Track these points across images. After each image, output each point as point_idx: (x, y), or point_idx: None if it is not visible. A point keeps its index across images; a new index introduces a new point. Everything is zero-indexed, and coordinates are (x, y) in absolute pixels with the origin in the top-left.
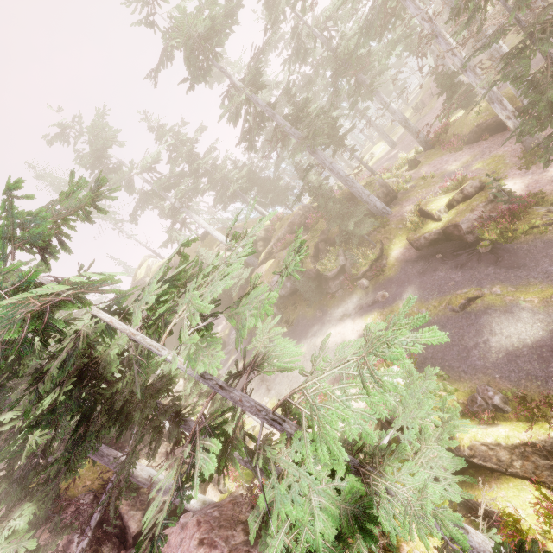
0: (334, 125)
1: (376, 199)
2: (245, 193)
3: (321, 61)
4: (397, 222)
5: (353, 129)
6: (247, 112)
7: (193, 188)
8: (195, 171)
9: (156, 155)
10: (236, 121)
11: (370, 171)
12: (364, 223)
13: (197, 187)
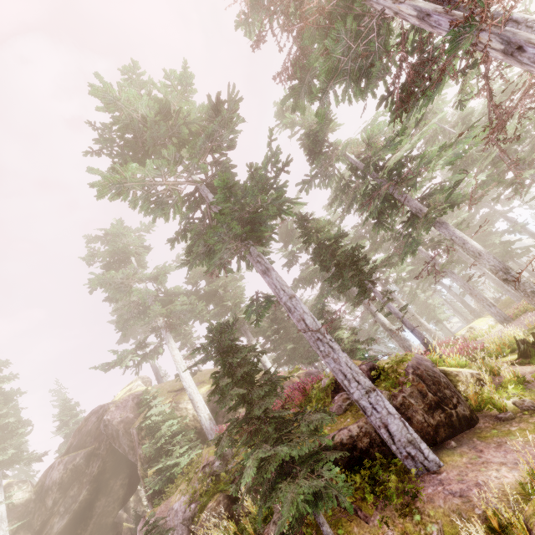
0: (353, 255)
1: (389, 406)
2: (256, 332)
3: (357, 187)
4: (447, 520)
5: (385, 263)
6: (189, 207)
7: (189, 310)
8: (211, 294)
9: (164, 267)
10: (160, 211)
11: (422, 342)
12: (298, 477)
13: (196, 309)
